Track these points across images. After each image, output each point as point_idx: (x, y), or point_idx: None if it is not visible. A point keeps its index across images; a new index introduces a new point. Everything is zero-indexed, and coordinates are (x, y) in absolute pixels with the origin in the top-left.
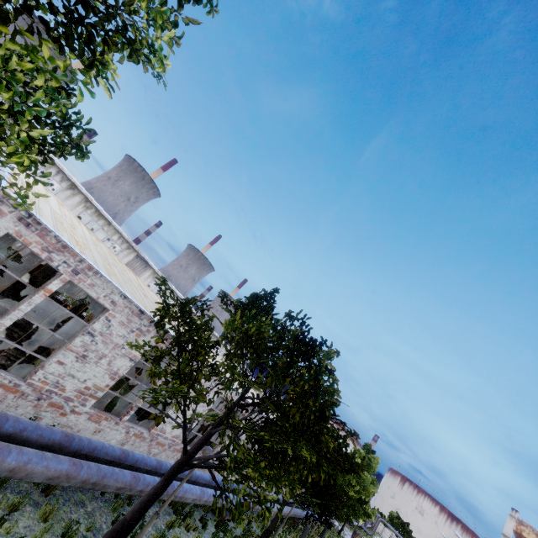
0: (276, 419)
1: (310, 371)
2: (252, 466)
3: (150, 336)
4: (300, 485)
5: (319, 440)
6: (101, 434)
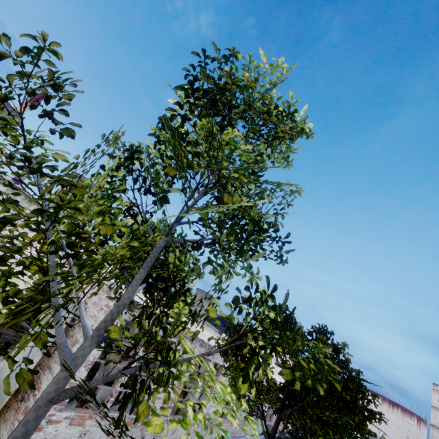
0: (324, 398)
1: (338, 361)
2: (328, 436)
3: (196, 349)
4: (354, 438)
5: (356, 405)
6: (175, 433)
